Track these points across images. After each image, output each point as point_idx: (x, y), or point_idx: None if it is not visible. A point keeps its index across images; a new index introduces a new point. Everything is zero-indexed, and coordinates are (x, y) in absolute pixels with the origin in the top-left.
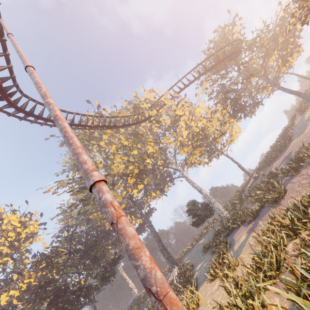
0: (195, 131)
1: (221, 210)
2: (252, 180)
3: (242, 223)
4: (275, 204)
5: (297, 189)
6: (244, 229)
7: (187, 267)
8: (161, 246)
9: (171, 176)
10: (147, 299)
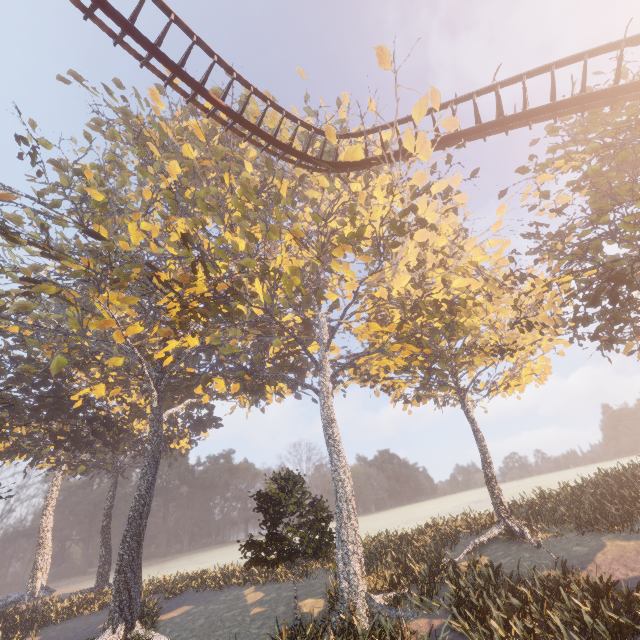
0: (431, 296)
1: (352, 568)
2: (496, 532)
3: None
4: None
5: None
6: None
7: None
8: (130, 535)
9: (301, 373)
10: None
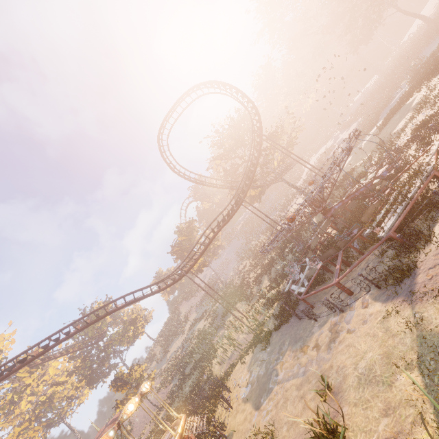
0: (41, 400)
1: None
2: None
3: None
4: None
5: None
6: None
7: None
8: None
9: None
10: None
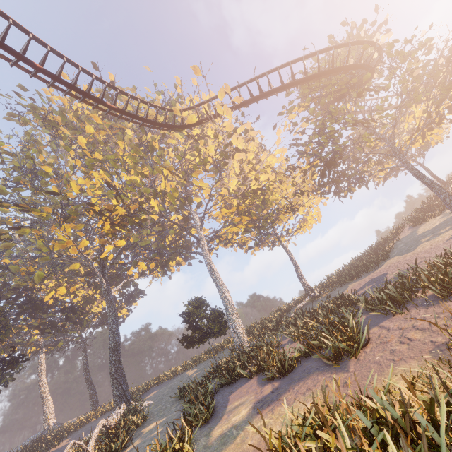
0: (251, 188)
1: (238, 331)
2: (307, 300)
3: (259, 371)
4: (336, 364)
5: (395, 346)
6: (255, 391)
7: (133, 418)
8: (114, 360)
9: (188, 249)
10: (51, 447)
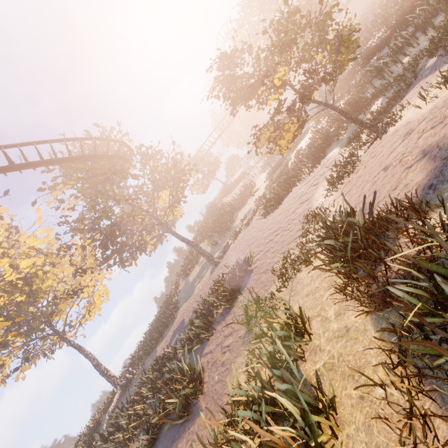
0: (5, 280)
1: None
2: (118, 395)
3: None
4: (189, 415)
5: (222, 358)
6: None
7: None
8: None
9: None
10: None
